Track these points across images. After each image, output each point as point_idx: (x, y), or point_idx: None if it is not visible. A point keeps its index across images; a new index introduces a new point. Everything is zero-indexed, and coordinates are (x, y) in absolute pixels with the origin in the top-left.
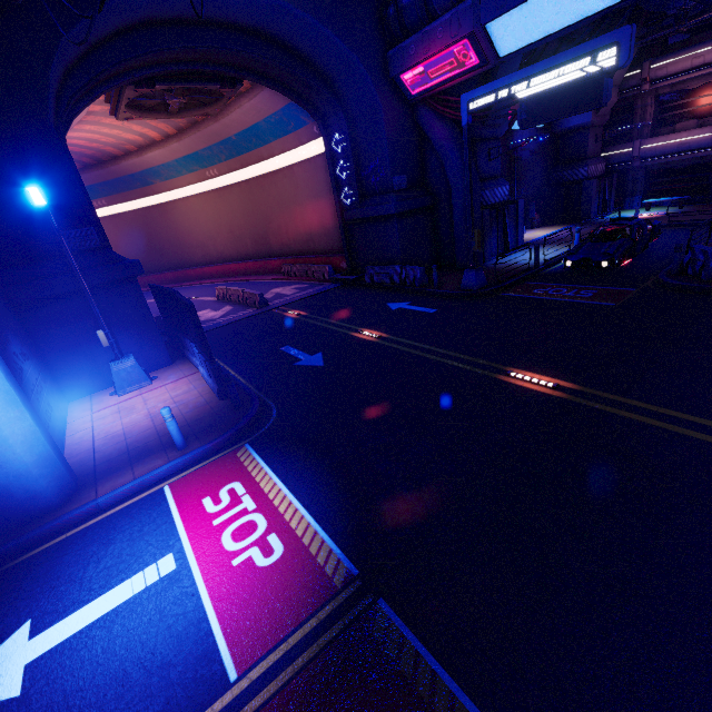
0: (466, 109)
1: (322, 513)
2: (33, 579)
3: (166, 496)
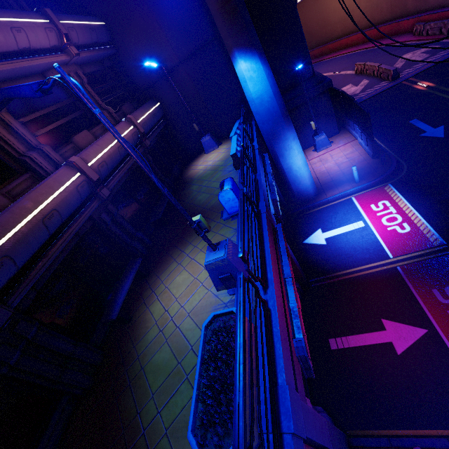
0: None
1: (430, 220)
2: (315, 218)
3: (353, 201)
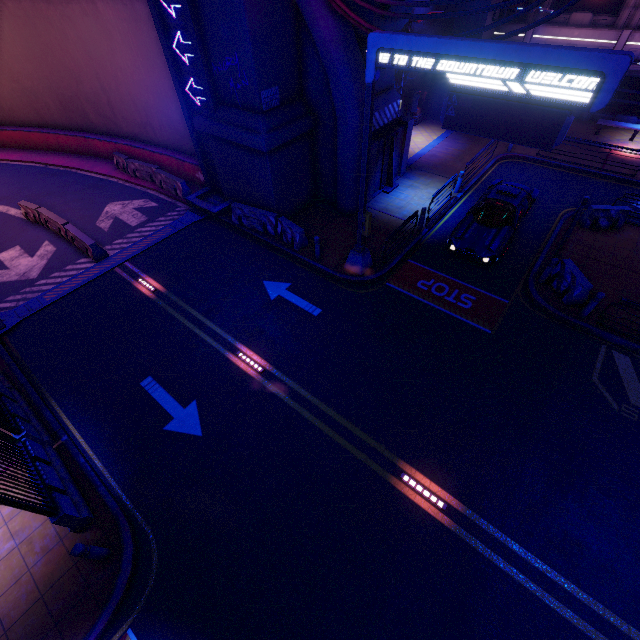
0: (374, 60)
1: None
2: None
3: None
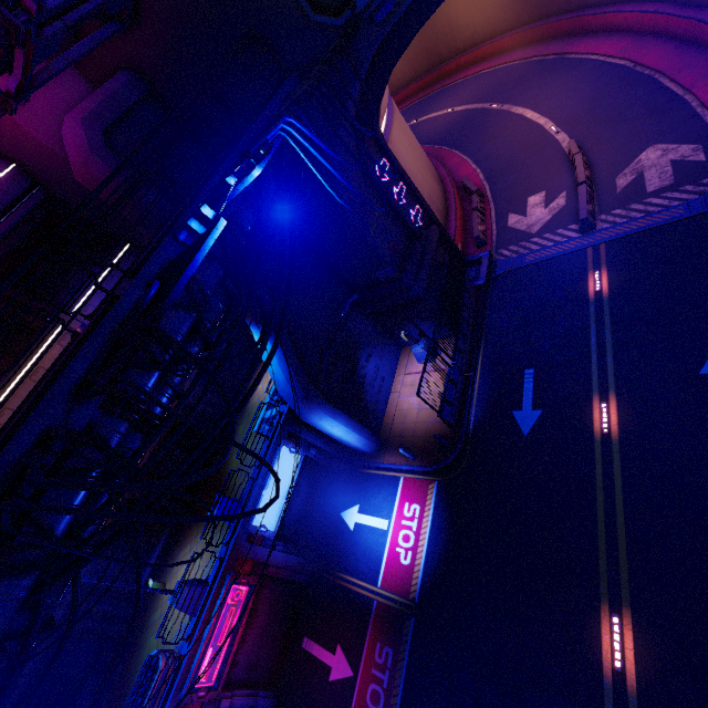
0: None
1: (427, 564)
2: (363, 486)
3: (399, 485)
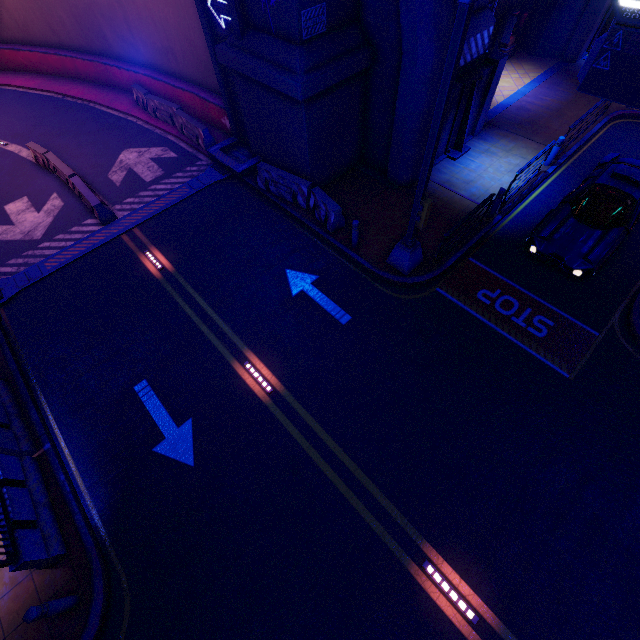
0: None
1: None
2: None
3: None
